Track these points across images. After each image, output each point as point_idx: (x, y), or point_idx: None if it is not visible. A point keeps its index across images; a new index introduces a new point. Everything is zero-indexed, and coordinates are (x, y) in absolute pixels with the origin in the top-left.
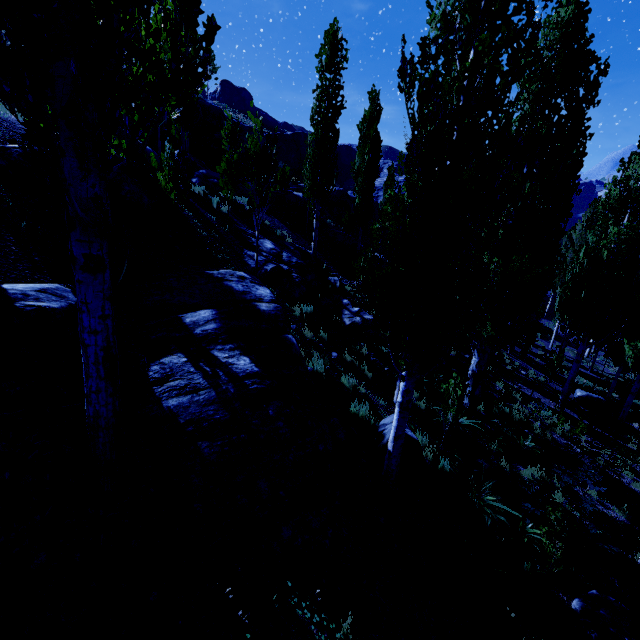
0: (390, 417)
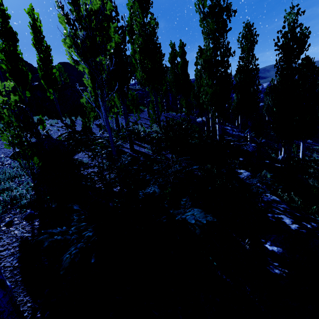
0: (279, 156)
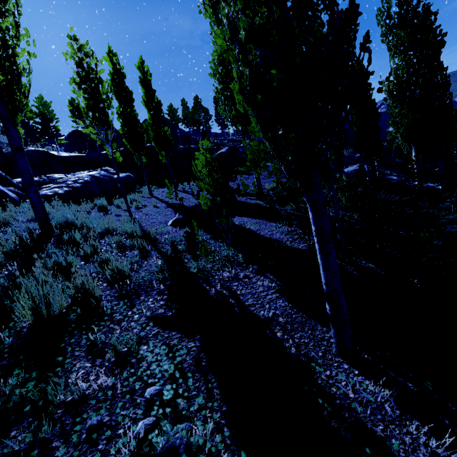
0: None
